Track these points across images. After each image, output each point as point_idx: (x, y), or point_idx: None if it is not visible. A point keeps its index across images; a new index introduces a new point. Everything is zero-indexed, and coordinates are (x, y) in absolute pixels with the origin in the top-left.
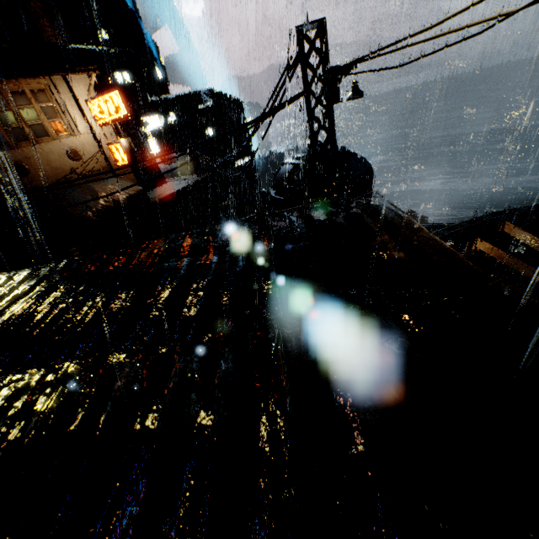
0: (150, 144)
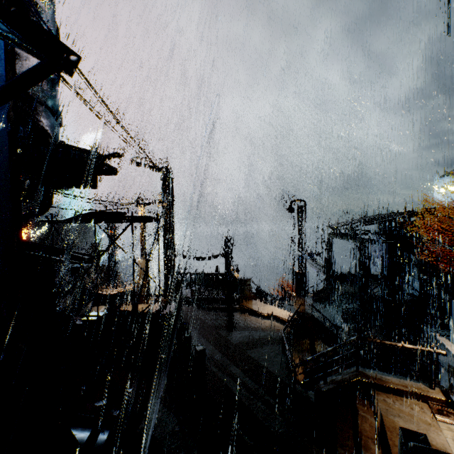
0: None
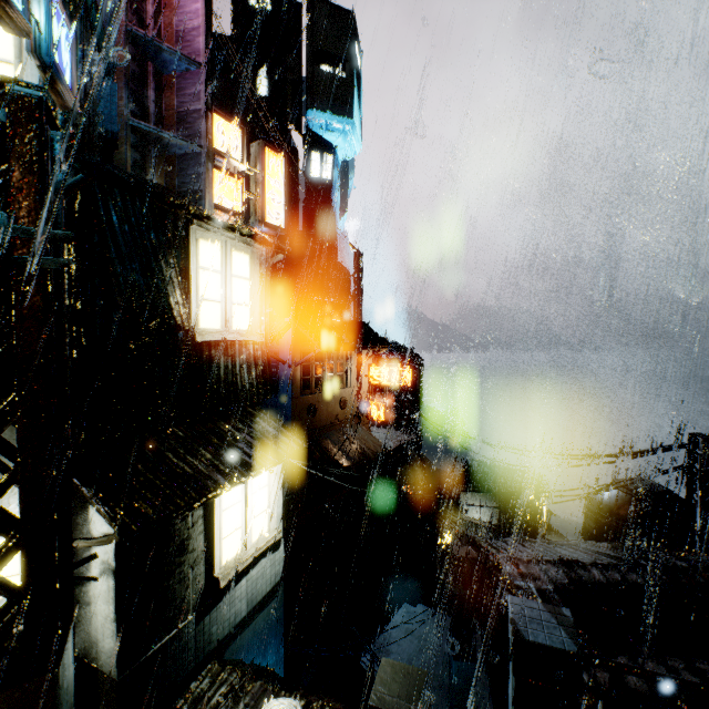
0: None
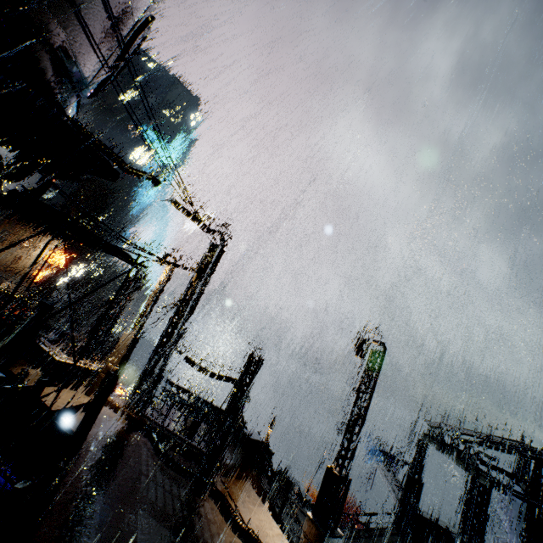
0: (61, 280)
